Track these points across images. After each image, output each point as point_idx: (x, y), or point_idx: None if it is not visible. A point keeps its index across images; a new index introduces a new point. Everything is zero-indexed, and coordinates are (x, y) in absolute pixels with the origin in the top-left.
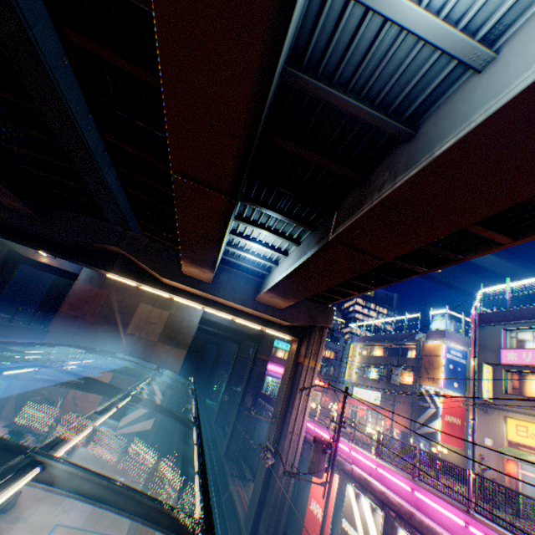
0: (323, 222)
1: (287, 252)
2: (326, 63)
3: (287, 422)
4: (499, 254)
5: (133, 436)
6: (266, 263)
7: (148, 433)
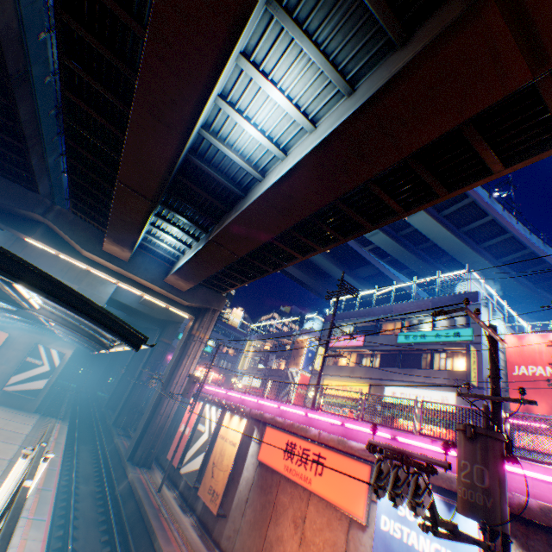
0: (212, 229)
1: (191, 246)
2: (207, 157)
3: (175, 376)
4: (360, 281)
5: (23, 394)
6: (176, 252)
7: (40, 392)
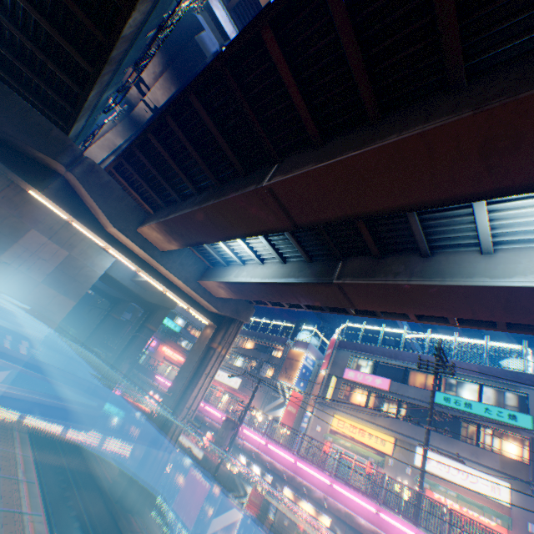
0: (323, 262)
1: (263, 260)
2: None
3: (187, 398)
4: None
5: None
6: (235, 259)
7: None
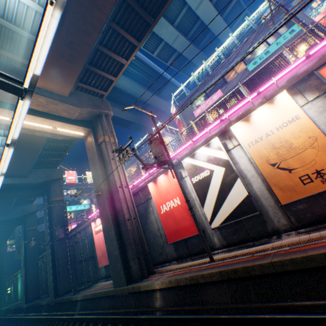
0: None
1: None
2: None
3: (114, 182)
4: (166, 100)
5: None
6: (37, 11)
7: None
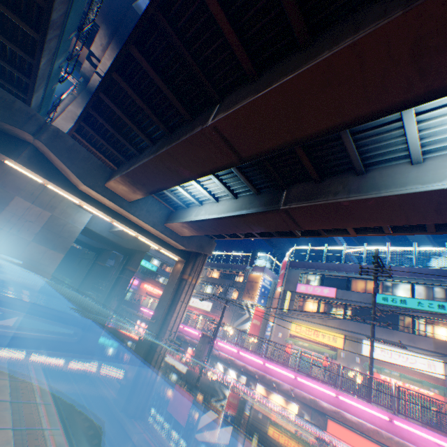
0: (270, 192)
1: (218, 198)
2: None
3: (168, 323)
4: None
5: None
6: (193, 201)
7: None
